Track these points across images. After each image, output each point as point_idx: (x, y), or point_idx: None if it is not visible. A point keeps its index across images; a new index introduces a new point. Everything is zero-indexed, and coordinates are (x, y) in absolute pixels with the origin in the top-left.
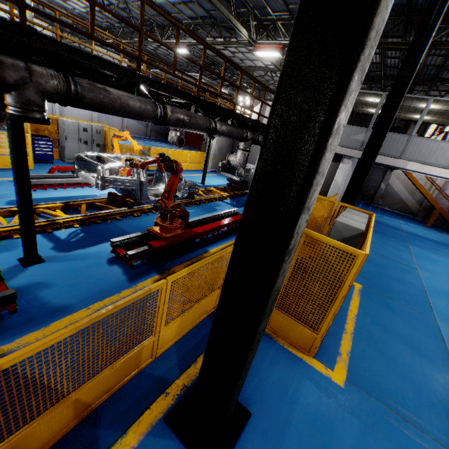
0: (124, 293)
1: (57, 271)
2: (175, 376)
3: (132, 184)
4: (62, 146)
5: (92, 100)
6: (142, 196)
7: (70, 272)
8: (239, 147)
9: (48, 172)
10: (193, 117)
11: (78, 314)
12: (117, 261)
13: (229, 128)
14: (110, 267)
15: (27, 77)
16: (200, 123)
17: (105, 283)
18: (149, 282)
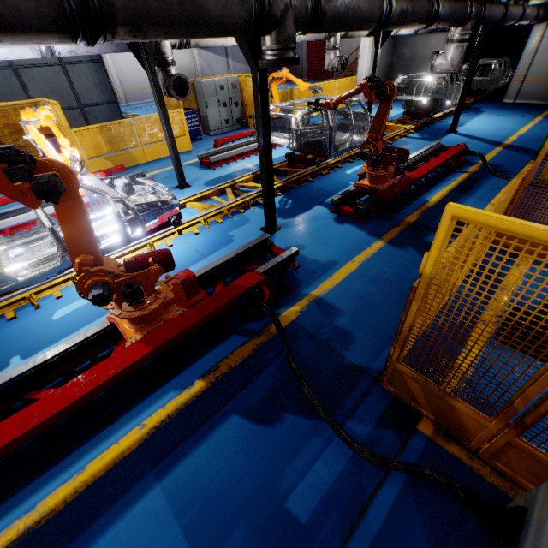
0: (375, 246)
1: (299, 234)
2: (482, 309)
3: (323, 133)
4: (204, 117)
5: (330, 16)
6: (330, 147)
7: (310, 234)
8: (452, 39)
9: (214, 148)
10: (416, 3)
11: (349, 266)
12: (343, 220)
13: (451, 6)
14: (342, 226)
15: (288, 5)
16: (422, 11)
17: (349, 239)
18: (391, 234)
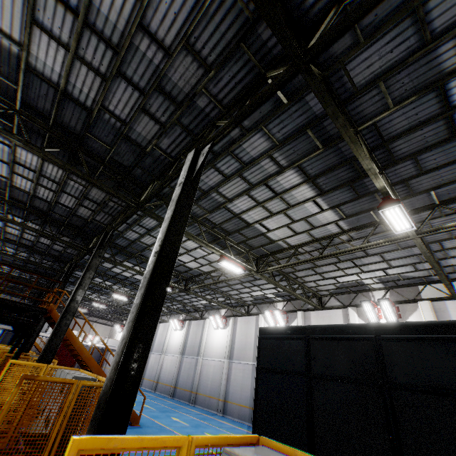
0: None
1: None
2: None
3: None
4: None
5: None
6: None
7: None
8: None
9: None
10: None
11: None
12: None
13: None
14: None
15: None
16: None
17: None
18: None
